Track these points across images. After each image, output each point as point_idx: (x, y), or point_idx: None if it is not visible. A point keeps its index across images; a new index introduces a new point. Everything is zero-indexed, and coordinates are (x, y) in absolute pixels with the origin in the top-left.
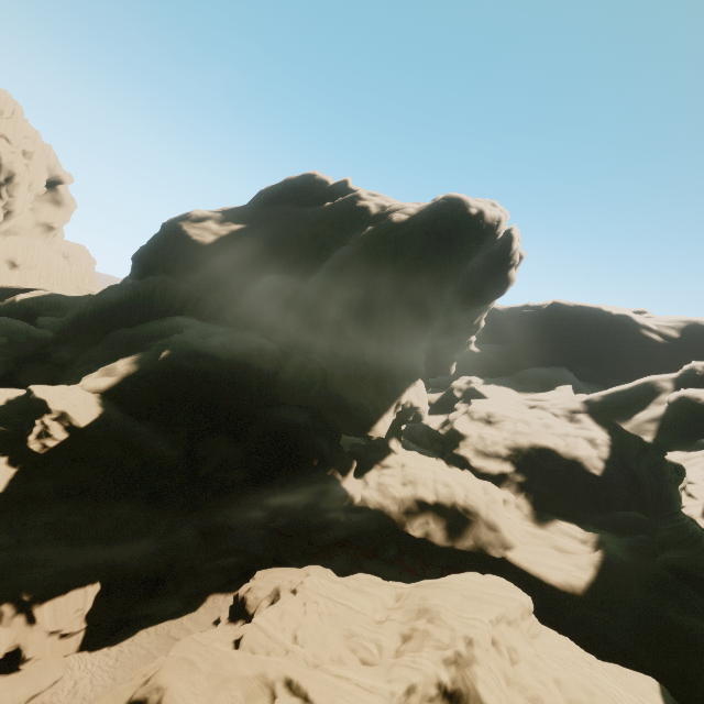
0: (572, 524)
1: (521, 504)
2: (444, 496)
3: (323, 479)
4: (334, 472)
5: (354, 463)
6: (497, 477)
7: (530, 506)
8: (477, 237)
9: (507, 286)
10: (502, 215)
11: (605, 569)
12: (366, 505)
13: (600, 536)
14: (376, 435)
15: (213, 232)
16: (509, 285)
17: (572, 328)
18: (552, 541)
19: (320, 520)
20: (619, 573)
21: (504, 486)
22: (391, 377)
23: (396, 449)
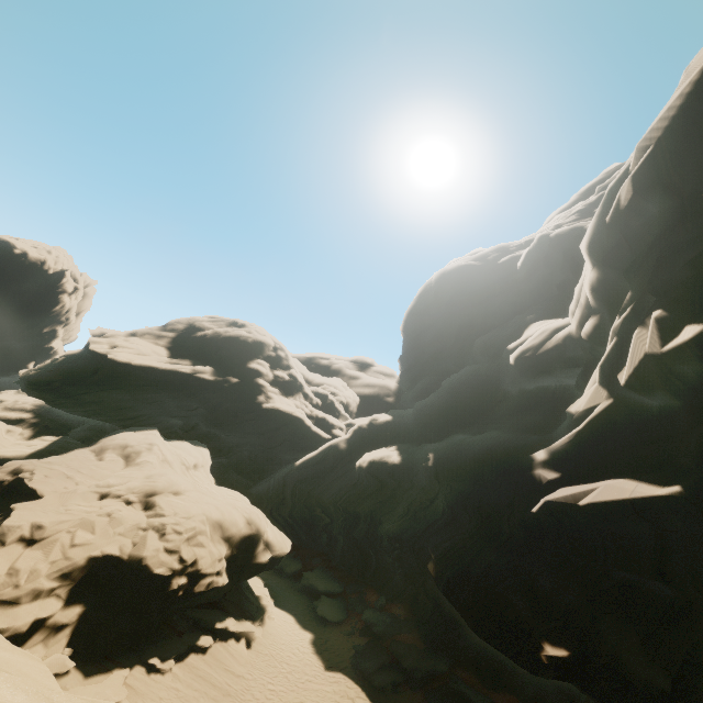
0: (55, 436)
1: (26, 433)
2: None
3: None
4: None
5: None
6: (16, 422)
7: (33, 433)
8: (21, 268)
9: (58, 305)
10: (49, 259)
11: (50, 446)
12: None
13: (63, 436)
14: None
15: None
16: (60, 304)
17: None
18: (30, 444)
19: None
20: (57, 446)
21: (19, 426)
22: None
23: None
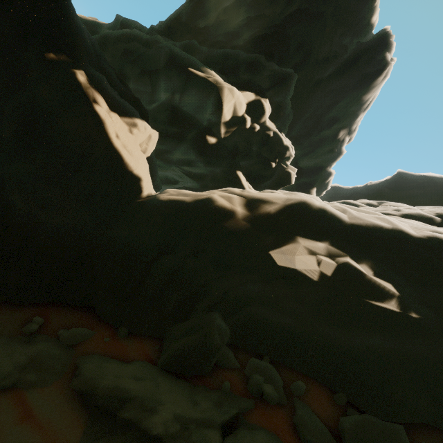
0: None
1: None
2: (361, 217)
3: (41, 90)
4: (71, 66)
5: (151, 128)
6: None
7: None
8: None
9: (385, 66)
10: None
11: None
12: (155, 199)
13: None
14: (207, 77)
15: (80, 15)
16: (387, 65)
17: (418, 197)
18: None
19: (9, 220)
20: None
21: None
22: (246, 62)
23: (246, 188)
